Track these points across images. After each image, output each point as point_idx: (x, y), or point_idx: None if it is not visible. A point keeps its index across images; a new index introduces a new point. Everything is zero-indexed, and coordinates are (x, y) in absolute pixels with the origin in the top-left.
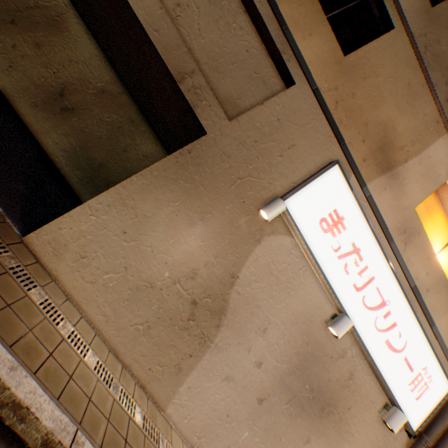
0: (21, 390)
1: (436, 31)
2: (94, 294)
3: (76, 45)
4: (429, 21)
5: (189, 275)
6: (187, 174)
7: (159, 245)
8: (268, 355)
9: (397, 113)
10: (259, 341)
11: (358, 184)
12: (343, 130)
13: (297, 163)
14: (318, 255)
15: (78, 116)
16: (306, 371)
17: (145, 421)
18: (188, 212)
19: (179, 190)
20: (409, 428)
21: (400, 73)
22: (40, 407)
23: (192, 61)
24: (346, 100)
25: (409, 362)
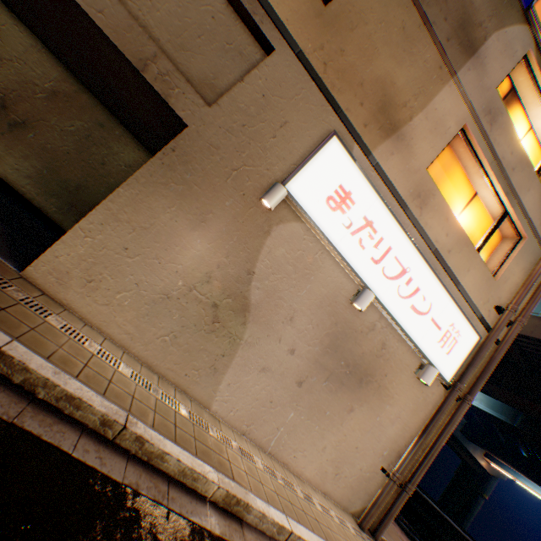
0: (70, 387)
1: None
2: (112, 315)
3: (2, 37)
4: None
5: (204, 280)
6: (177, 176)
7: (165, 255)
8: (299, 341)
9: (394, 64)
10: (288, 331)
11: (362, 154)
12: (337, 96)
13: (293, 142)
14: (331, 235)
15: (33, 131)
16: (339, 349)
17: (191, 414)
18: (188, 216)
19: (172, 195)
20: (444, 380)
21: (392, 16)
22: (90, 399)
23: (152, 43)
24: (336, 59)
25: (436, 322)
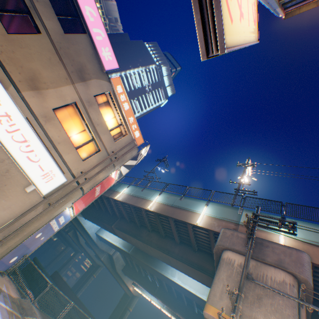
0: None
1: (68, 44)
2: None
3: None
4: (64, 39)
5: None
6: None
7: None
8: None
9: (43, 68)
10: None
11: (16, 91)
12: (7, 65)
13: None
14: None
15: None
16: None
17: None
18: None
19: None
20: (42, 194)
21: (46, 53)
22: None
23: None
24: (10, 53)
25: (42, 167)
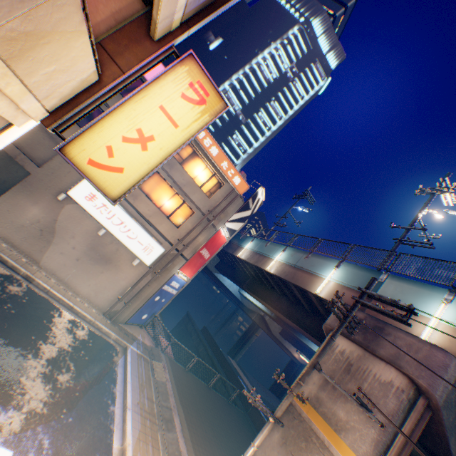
0: None
1: None
2: (4, 231)
3: None
4: None
5: (38, 222)
6: (28, 189)
7: (23, 213)
8: (78, 245)
9: None
10: (73, 241)
11: None
12: None
13: (74, 178)
14: (88, 209)
15: None
16: (96, 249)
17: (28, 261)
18: (32, 201)
19: (26, 195)
20: (146, 265)
21: None
22: None
23: (19, 150)
24: None
25: (141, 242)
